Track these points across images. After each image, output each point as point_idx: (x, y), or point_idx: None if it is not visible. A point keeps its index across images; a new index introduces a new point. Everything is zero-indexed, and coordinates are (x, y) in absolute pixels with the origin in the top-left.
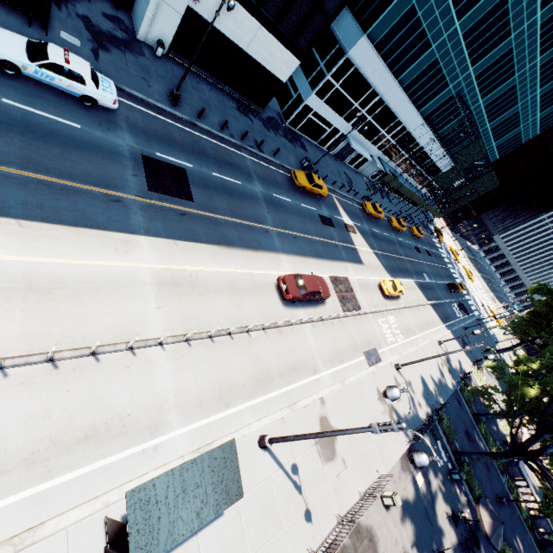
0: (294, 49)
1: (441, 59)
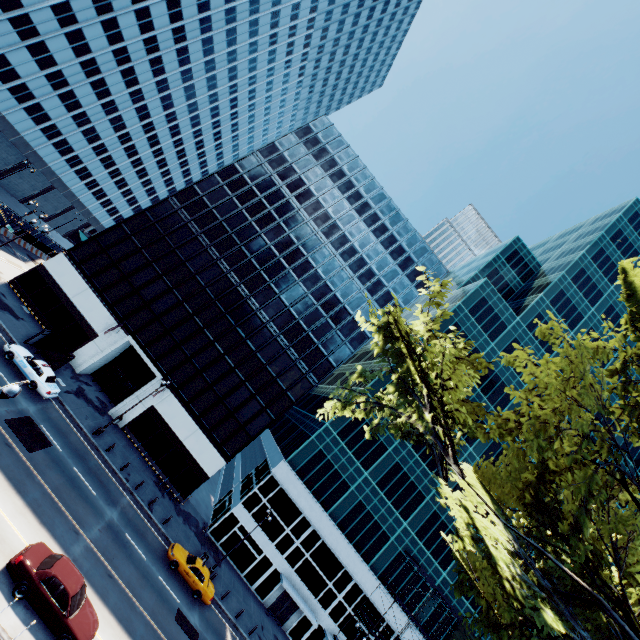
0: (222, 450)
1: (367, 502)
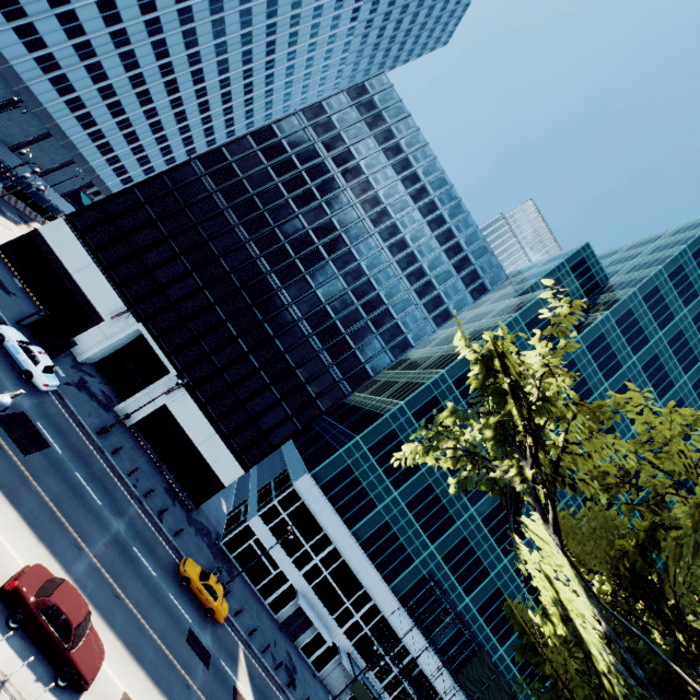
0: (240, 459)
1: (393, 523)
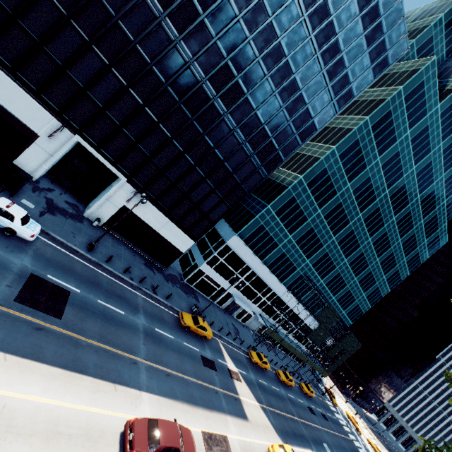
0: (190, 235)
1: (287, 253)
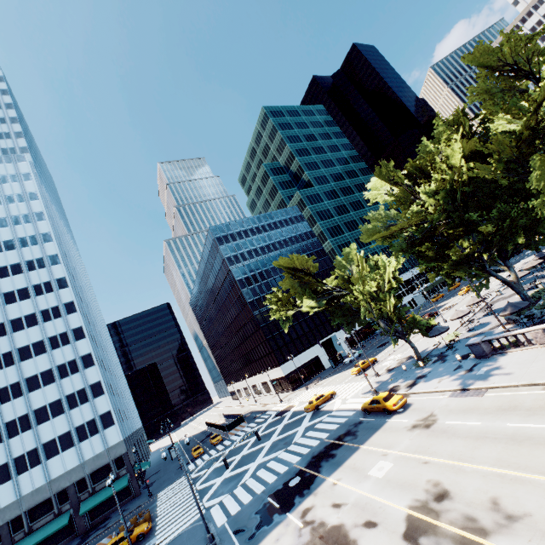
0: None
1: None
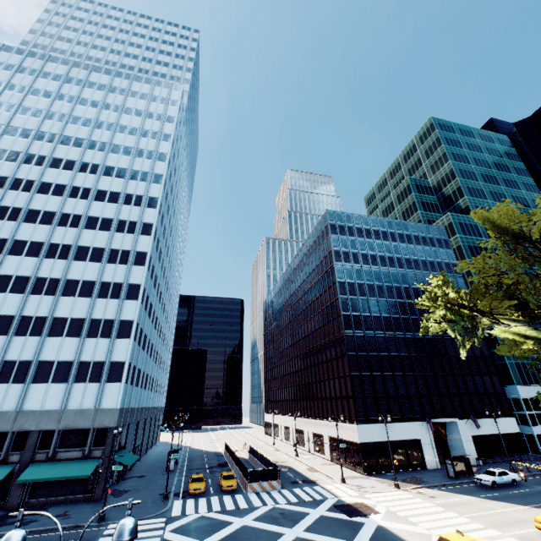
0: (507, 415)
1: None
